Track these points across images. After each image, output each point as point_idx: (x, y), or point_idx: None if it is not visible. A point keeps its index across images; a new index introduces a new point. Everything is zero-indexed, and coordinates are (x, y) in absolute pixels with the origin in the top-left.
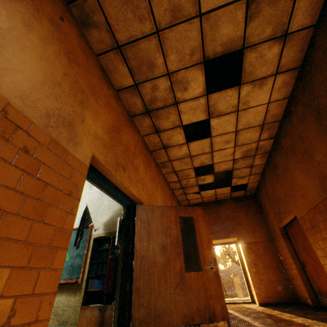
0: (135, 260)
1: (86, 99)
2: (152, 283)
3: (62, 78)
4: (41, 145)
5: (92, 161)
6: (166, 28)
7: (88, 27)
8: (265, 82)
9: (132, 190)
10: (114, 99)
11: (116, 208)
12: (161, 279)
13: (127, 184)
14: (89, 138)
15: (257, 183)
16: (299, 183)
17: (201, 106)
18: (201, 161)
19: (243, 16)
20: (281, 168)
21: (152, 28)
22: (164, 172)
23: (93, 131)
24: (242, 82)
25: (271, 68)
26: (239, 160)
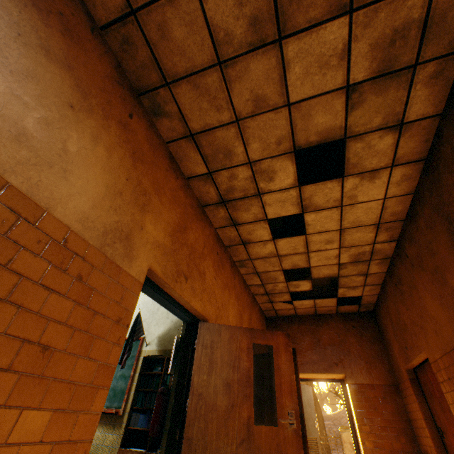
0: (190, 398)
1: (148, 201)
2: (209, 434)
3: (124, 185)
4: (95, 268)
5: (148, 273)
6: (247, 117)
7: (158, 116)
8: (377, 174)
9: (194, 304)
10: (182, 190)
11: (175, 317)
12: (221, 429)
13: (189, 297)
14: (147, 247)
15: (376, 296)
16: (430, 312)
17: (292, 198)
18: (292, 262)
19: (343, 105)
20: (406, 284)
21: (230, 117)
22: (243, 273)
23: (152, 237)
24: (345, 173)
25: (384, 159)
26: (348, 265)
